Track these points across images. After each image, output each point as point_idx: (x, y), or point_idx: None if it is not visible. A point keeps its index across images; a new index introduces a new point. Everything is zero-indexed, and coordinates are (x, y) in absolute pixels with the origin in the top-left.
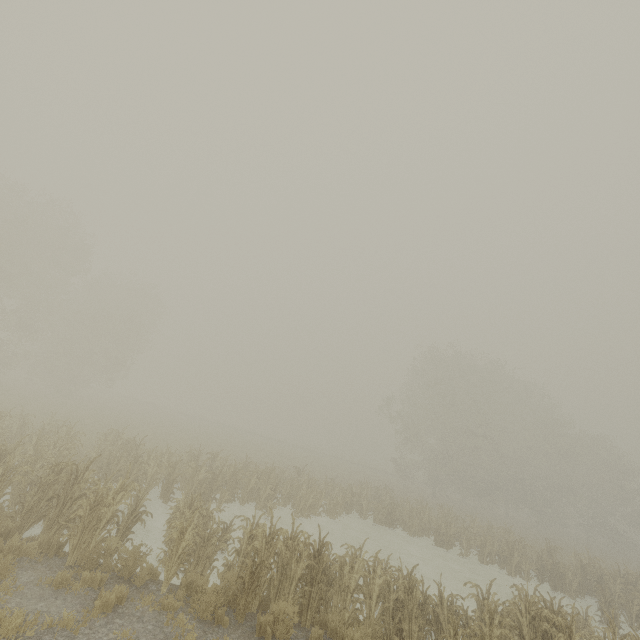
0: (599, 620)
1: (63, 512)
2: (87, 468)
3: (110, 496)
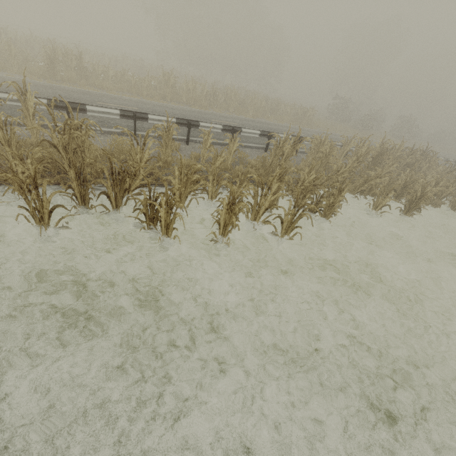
0: None
1: None
2: None
3: None
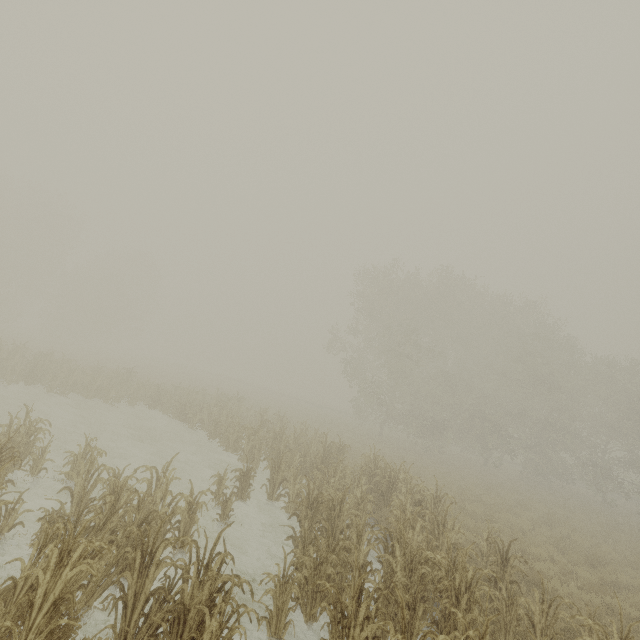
0: (236, 493)
1: None
2: None
3: None
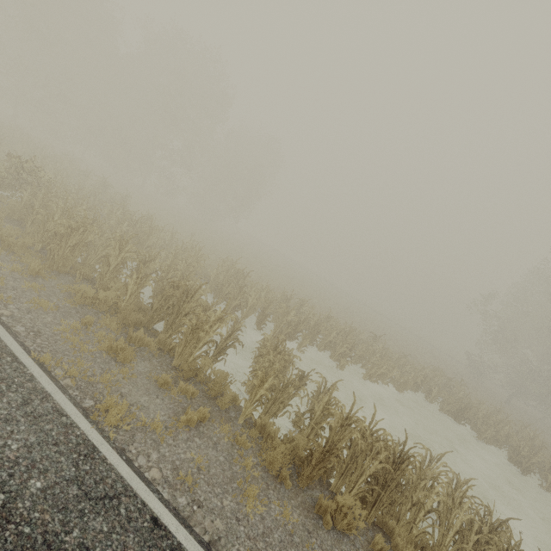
0: None
1: (175, 322)
2: (196, 291)
3: (211, 321)
